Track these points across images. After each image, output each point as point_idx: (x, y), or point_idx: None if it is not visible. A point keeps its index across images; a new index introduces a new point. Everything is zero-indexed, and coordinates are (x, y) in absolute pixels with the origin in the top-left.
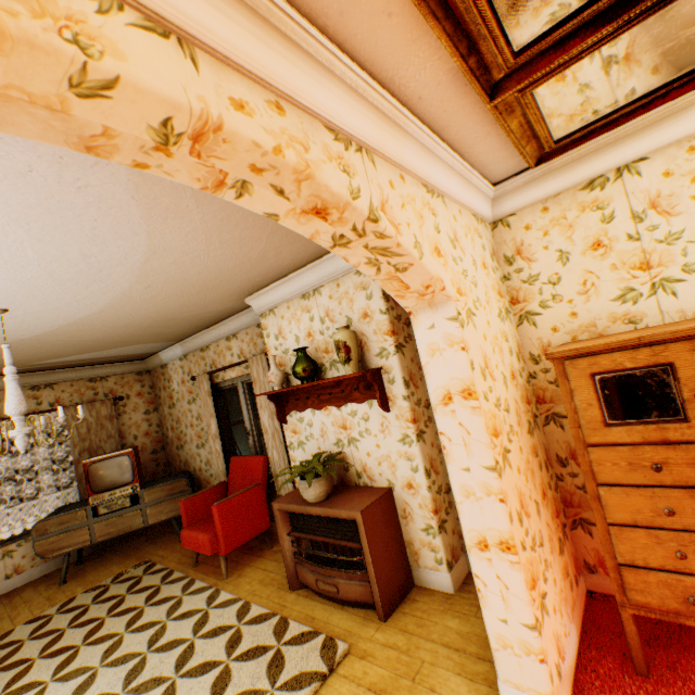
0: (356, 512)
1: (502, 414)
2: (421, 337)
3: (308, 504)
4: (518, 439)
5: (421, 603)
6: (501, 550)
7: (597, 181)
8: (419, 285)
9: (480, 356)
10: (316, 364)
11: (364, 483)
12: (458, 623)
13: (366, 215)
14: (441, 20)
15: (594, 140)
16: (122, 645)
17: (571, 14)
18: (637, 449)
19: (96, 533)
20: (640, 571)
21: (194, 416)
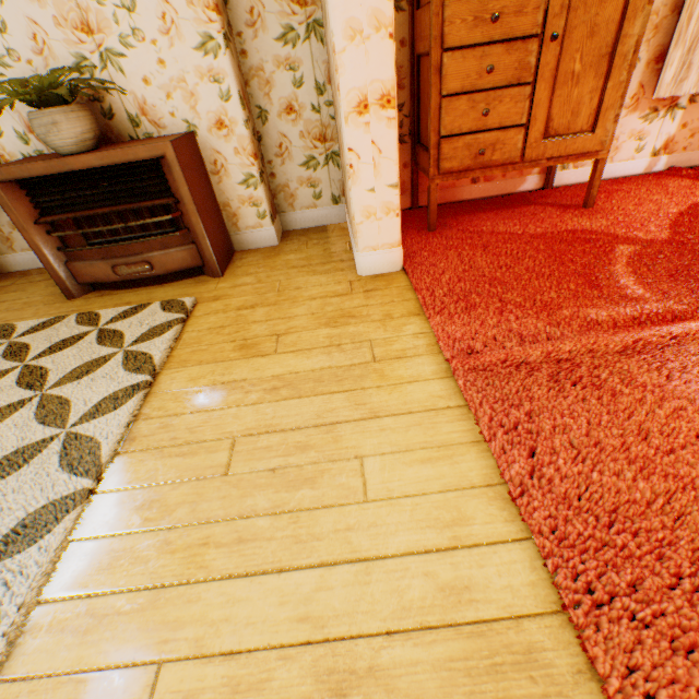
0: (165, 144)
1: None
2: None
3: (67, 157)
4: None
5: (252, 258)
6: (381, 108)
7: None
8: None
9: None
10: None
11: (147, 136)
12: (296, 256)
13: None
14: None
15: None
16: None
17: None
18: None
19: None
20: (454, 141)
21: None
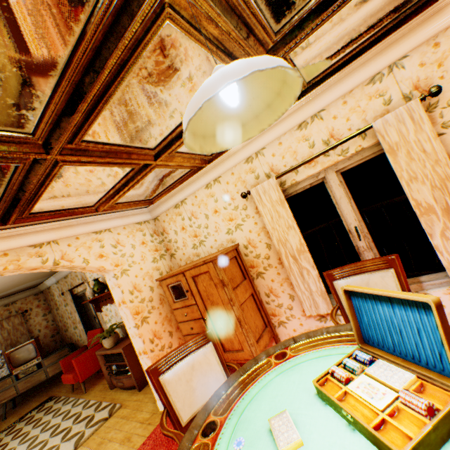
0: (121, 348)
1: (146, 303)
2: (109, 283)
3: (107, 349)
4: (159, 310)
5: None
6: (144, 354)
7: (177, 205)
8: (96, 269)
9: (131, 286)
10: (104, 284)
11: None
12: None
13: (53, 265)
14: (53, 217)
15: (169, 193)
16: (29, 435)
17: (100, 199)
18: (182, 309)
19: (20, 388)
20: None
21: (69, 312)
